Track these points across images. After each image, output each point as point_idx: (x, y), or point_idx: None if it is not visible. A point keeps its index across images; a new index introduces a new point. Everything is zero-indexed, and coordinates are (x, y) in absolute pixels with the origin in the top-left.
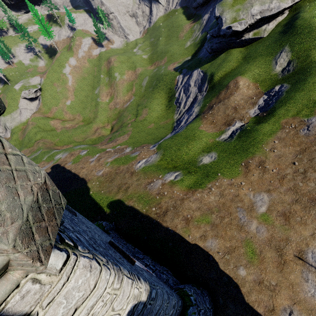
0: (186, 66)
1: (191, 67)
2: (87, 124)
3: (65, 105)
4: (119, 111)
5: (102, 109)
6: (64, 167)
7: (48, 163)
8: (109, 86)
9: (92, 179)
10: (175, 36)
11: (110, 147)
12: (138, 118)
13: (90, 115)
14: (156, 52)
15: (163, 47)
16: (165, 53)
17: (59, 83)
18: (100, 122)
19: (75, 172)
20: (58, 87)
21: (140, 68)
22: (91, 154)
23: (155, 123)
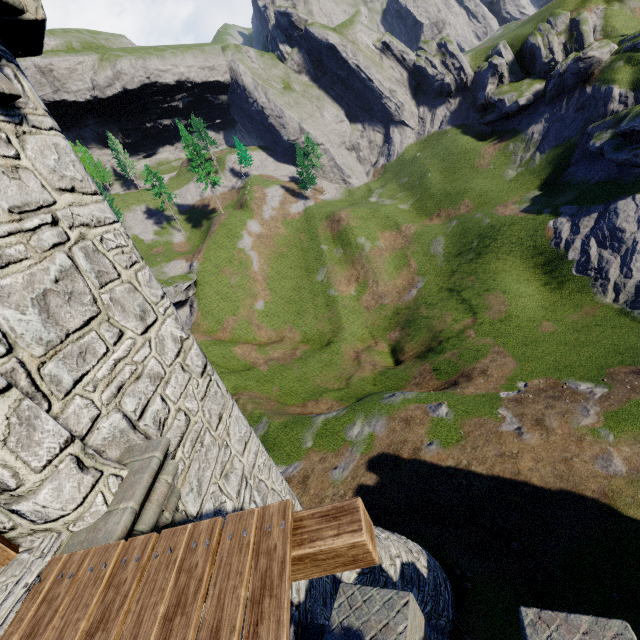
0: (565, 202)
1: (590, 199)
2: (323, 347)
3: (253, 312)
4: (394, 310)
5: (349, 310)
6: (426, 461)
7: (340, 455)
8: (349, 263)
9: (615, 492)
10: (466, 166)
11: (499, 389)
12: (485, 316)
13: (320, 326)
14: (431, 195)
15: (444, 186)
16: (460, 193)
17: (234, 267)
18: (354, 339)
19: (495, 473)
20: (232, 276)
21: (411, 225)
22: (478, 413)
23: (550, 319)
